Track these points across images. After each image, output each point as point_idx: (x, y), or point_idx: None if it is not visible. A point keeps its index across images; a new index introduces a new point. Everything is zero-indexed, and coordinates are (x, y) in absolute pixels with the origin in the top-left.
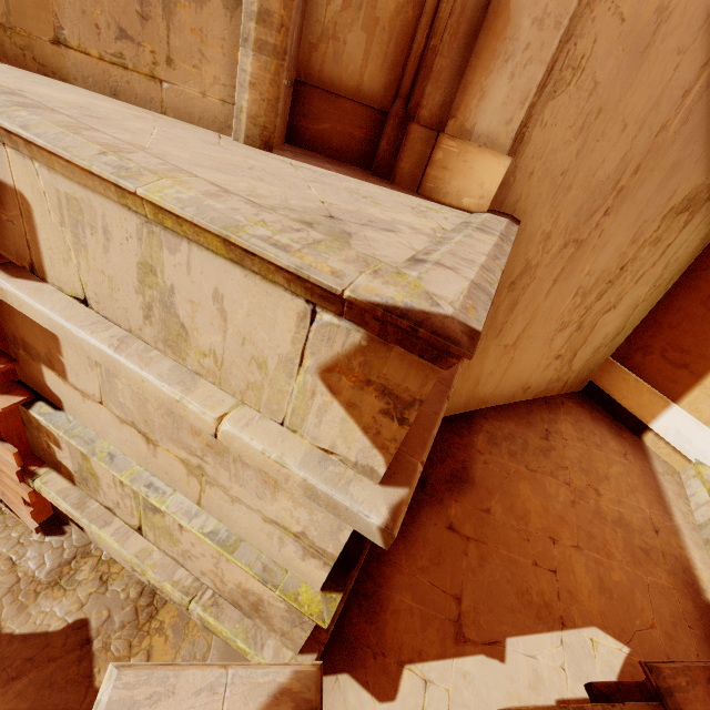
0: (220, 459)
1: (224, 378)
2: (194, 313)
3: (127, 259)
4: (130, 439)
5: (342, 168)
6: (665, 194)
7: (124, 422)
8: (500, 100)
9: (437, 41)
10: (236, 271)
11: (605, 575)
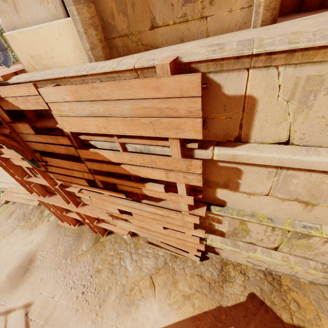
0: None
1: None
2: None
3: None
4: (286, 208)
5: (297, 15)
6: None
7: (286, 200)
8: None
9: None
10: None
11: None
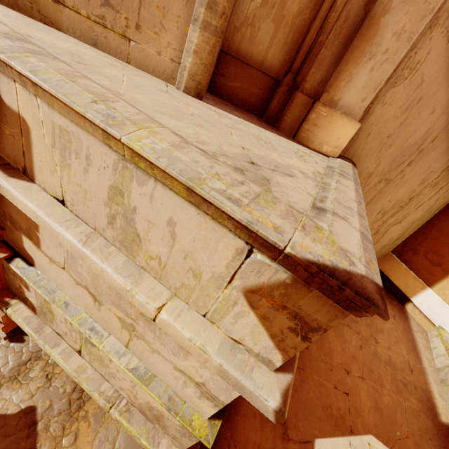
0: (149, 325)
1: (164, 276)
2: (149, 229)
3: (101, 181)
4: (81, 296)
5: (245, 115)
6: (447, 156)
7: (79, 284)
8: (361, 84)
9: (324, 38)
10: (191, 209)
11: (379, 398)
